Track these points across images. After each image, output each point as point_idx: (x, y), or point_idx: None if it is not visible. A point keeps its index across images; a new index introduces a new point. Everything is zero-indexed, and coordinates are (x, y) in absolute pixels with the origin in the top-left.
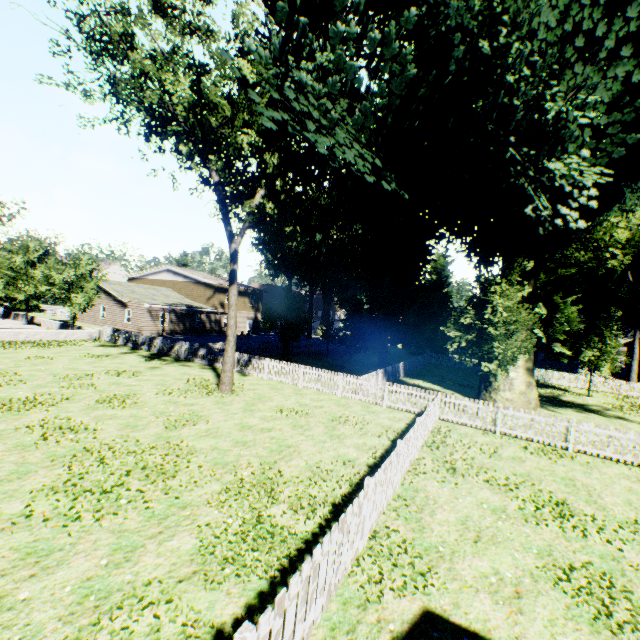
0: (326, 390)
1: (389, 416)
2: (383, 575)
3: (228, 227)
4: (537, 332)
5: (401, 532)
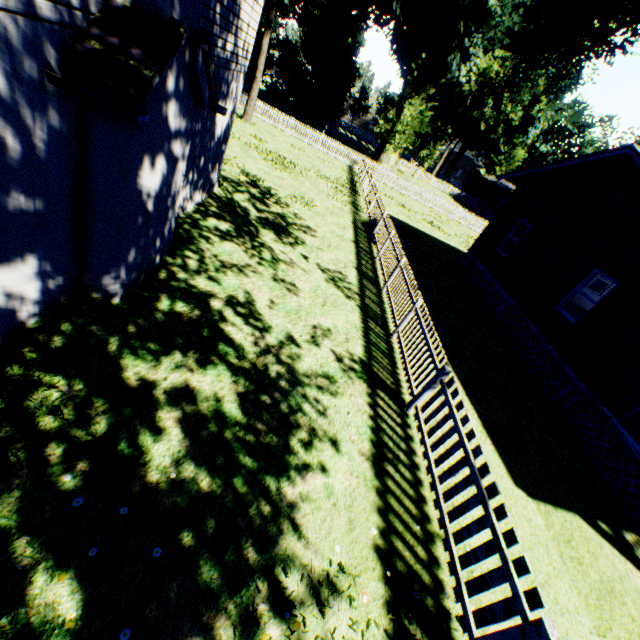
0: (298, 137)
1: (338, 163)
2: None
3: None
4: None
5: None
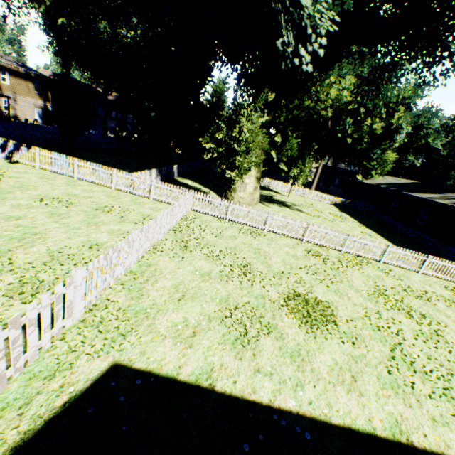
0: (101, 183)
1: (152, 207)
2: (85, 343)
3: None
4: (273, 154)
5: (120, 302)
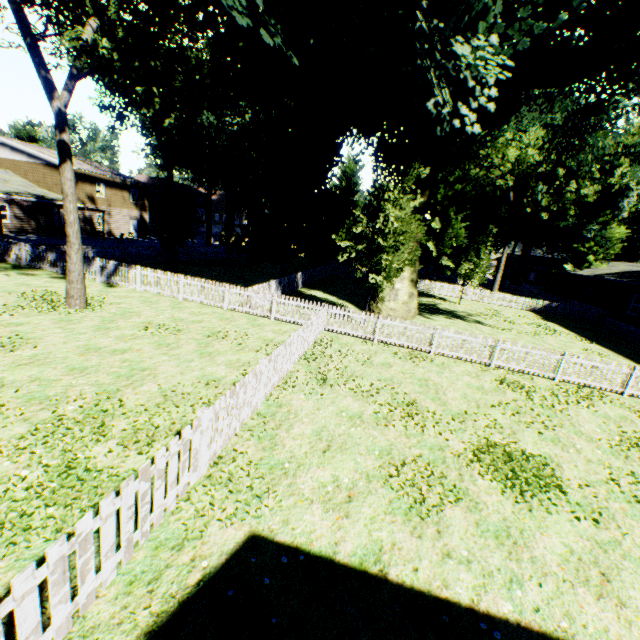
0: (211, 303)
1: (275, 329)
2: (214, 506)
3: (42, 72)
4: (430, 246)
5: (250, 453)
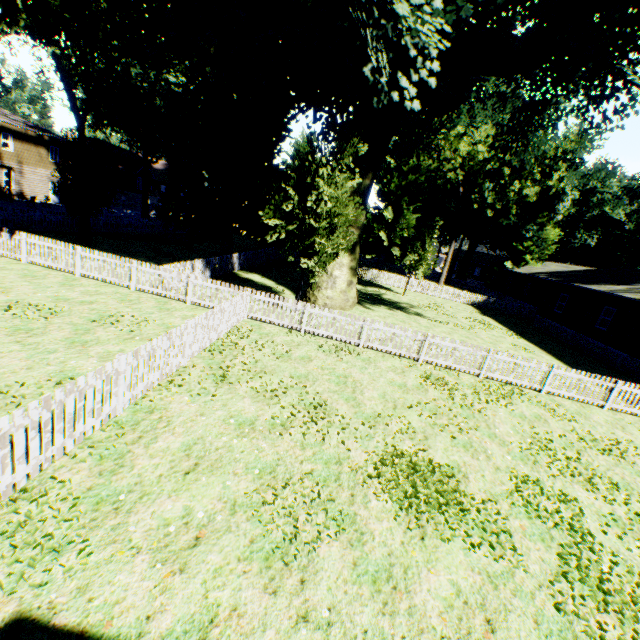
0: (115, 281)
1: (187, 315)
2: None
3: None
4: (382, 236)
5: (77, 481)
